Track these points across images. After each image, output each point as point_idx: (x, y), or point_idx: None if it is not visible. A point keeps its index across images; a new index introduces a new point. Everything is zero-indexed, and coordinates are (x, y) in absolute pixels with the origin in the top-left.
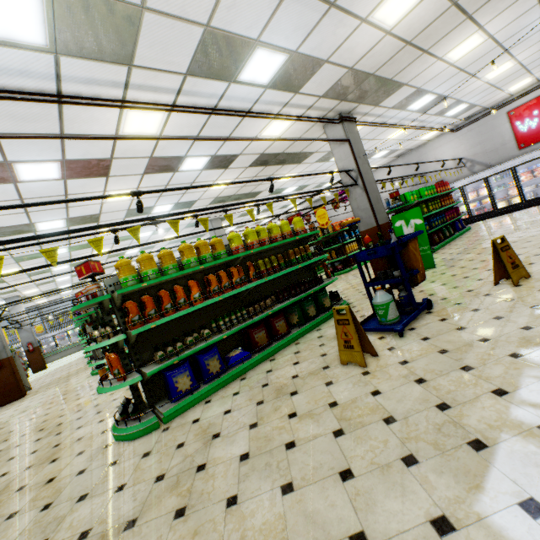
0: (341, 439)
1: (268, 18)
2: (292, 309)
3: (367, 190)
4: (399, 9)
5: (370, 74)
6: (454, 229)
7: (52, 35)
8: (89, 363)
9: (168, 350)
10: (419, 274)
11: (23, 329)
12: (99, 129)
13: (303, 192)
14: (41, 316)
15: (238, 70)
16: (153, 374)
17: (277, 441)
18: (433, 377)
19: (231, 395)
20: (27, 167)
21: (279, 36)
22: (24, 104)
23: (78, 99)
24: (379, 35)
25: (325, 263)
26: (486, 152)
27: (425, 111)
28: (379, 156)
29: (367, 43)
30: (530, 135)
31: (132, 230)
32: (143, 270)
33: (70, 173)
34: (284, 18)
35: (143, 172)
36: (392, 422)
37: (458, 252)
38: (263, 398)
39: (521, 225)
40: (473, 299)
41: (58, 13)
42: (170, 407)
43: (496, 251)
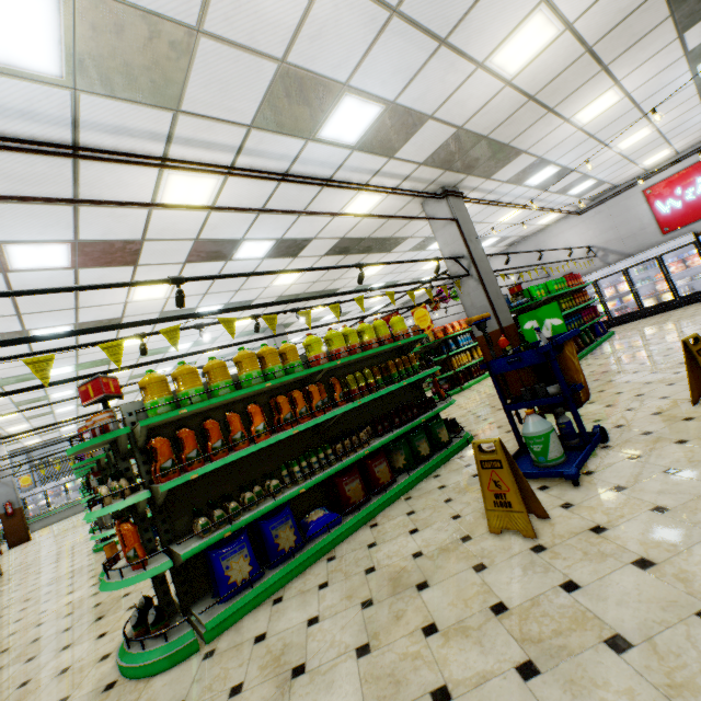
0: (537, 684)
1: (362, 55)
2: (396, 445)
3: (484, 282)
4: (523, 53)
5: (483, 137)
6: (593, 333)
7: (71, 63)
8: (91, 531)
9: (215, 515)
10: (582, 391)
11: (1, 482)
12: (128, 198)
13: (402, 284)
14: (30, 463)
15: (319, 124)
16: (190, 556)
17: (413, 686)
18: (664, 556)
19: (315, 588)
20: (23, 250)
21: (374, 81)
22: (25, 159)
23: (101, 153)
24: (497, 86)
25: (436, 379)
26: (621, 238)
27: (545, 188)
28: (486, 244)
29: (482, 95)
30: (674, 217)
31: (167, 332)
32: (182, 389)
33: (84, 259)
34: (382, 57)
35: (184, 260)
36: (626, 648)
37: (611, 363)
38: (371, 595)
39: (686, 326)
40: (669, 425)
41: (81, 32)
42: (216, 611)
43: (690, 356)
